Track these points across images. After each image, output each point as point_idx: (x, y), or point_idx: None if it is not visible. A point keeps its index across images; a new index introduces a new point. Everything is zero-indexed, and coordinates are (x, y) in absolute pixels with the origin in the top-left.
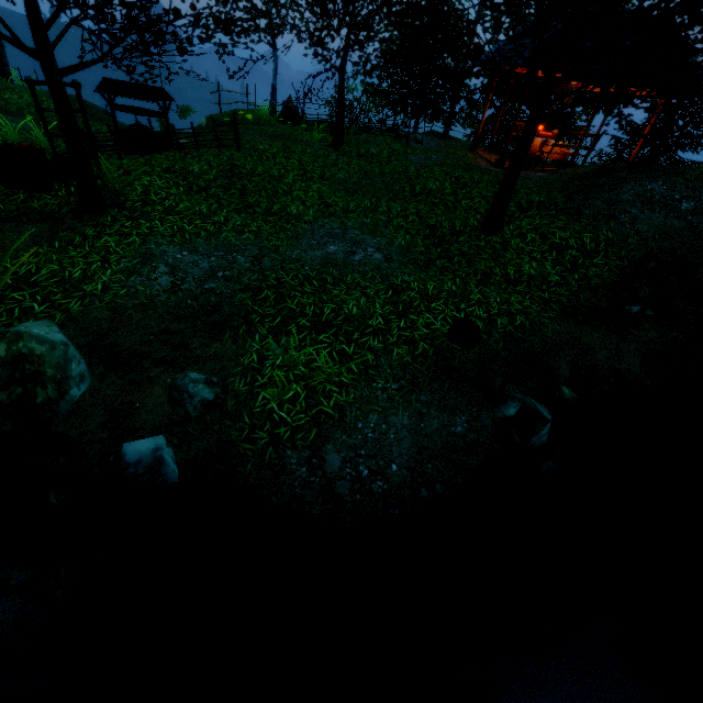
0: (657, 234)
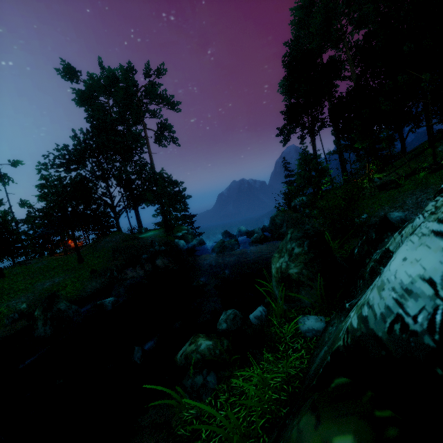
0: (113, 245)
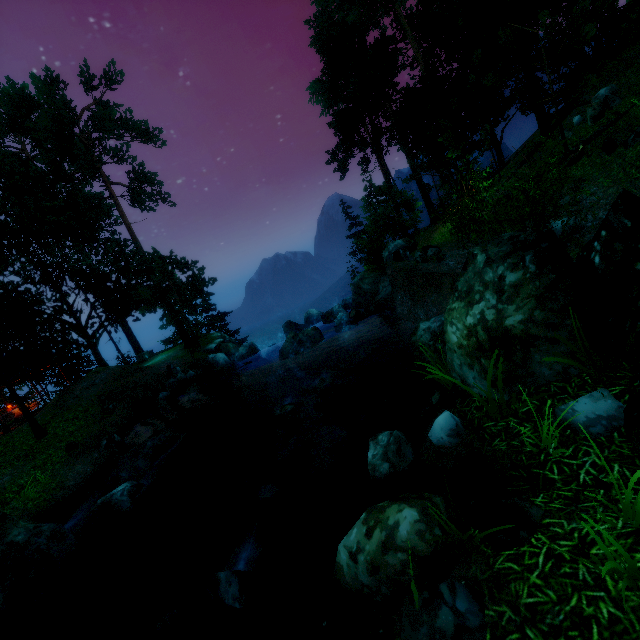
0: (99, 392)
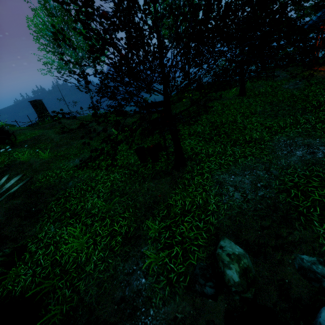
0: None
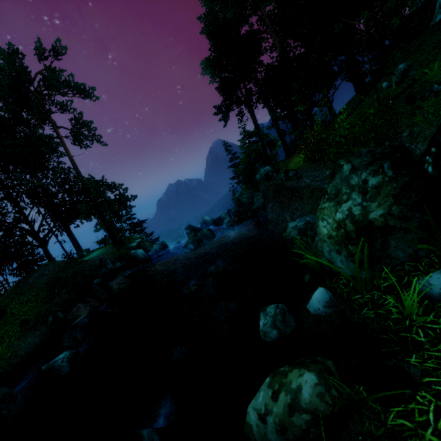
0: (47, 280)
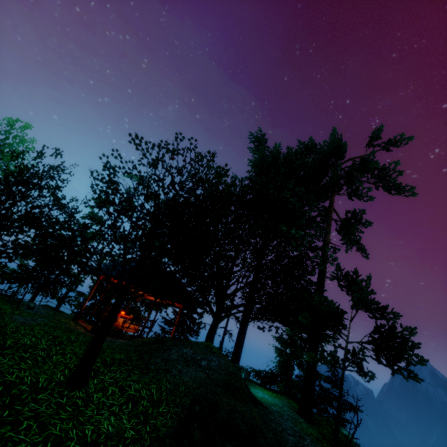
0: (194, 383)
